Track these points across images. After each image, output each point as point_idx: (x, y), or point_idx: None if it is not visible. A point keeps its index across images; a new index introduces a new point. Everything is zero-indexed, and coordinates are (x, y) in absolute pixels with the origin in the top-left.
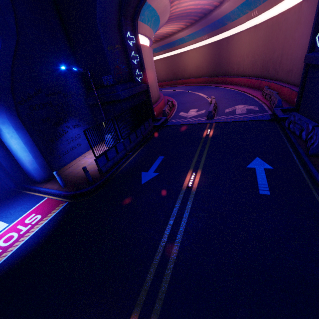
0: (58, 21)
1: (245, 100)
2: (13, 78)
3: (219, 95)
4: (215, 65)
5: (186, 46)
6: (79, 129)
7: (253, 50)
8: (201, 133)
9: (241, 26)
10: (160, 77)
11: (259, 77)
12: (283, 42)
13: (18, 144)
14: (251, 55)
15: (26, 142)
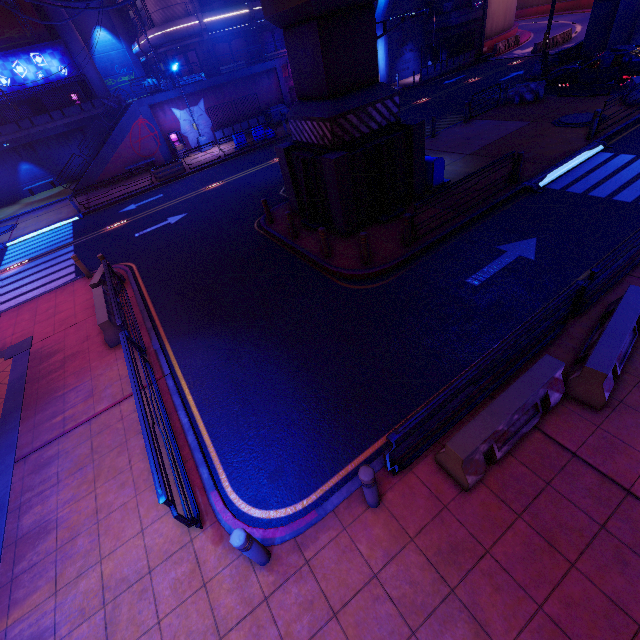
0: None
1: None
2: (392, 7)
3: None
4: None
5: None
6: (412, 54)
7: None
8: (509, 63)
9: None
10: None
11: None
12: None
13: (382, 55)
14: None
15: (385, 54)
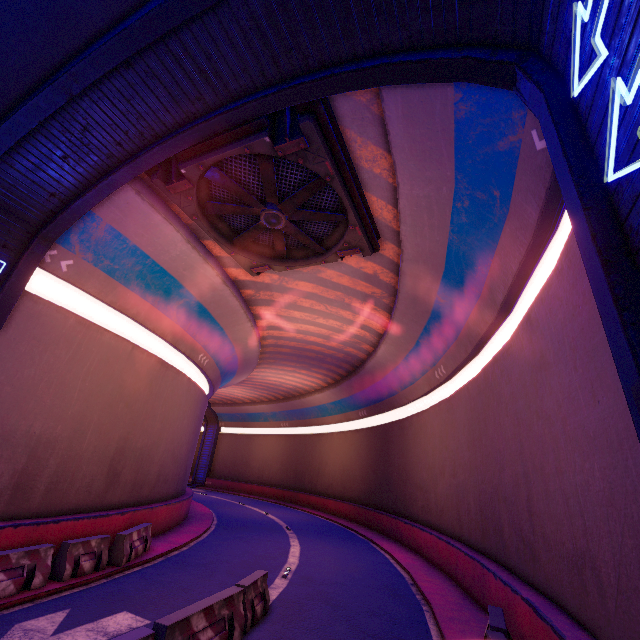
0: None
1: None
2: None
3: (331, 578)
4: (378, 477)
5: (330, 423)
6: None
7: (451, 454)
8: None
9: (424, 401)
10: (269, 473)
11: (480, 548)
12: (516, 432)
13: None
14: (449, 469)
15: None
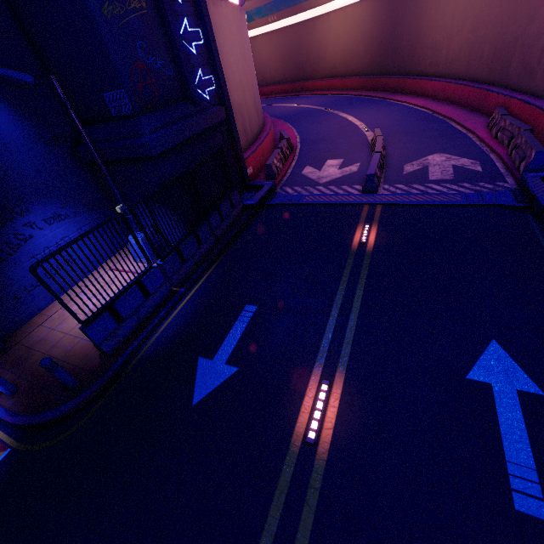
0: None
1: (449, 140)
2: None
3: (390, 124)
4: (384, 48)
5: (325, 3)
6: (65, 224)
7: (476, 12)
8: (349, 235)
9: None
10: (271, 74)
11: (483, 81)
12: None
13: None
14: (469, 27)
15: None
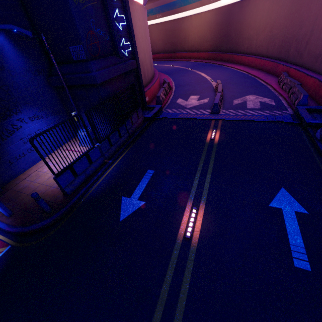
0: None
1: (257, 88)
2: None
3: (225, 78)
4: (221, 37)
5: (189, 9)
6: (40, 122)
7: (272, 21)
8: (204, 135)
9: None
10: (157, 47)
11: (275, 58)
12: (317, 13)
13: None
14: (268, 28)
15: None
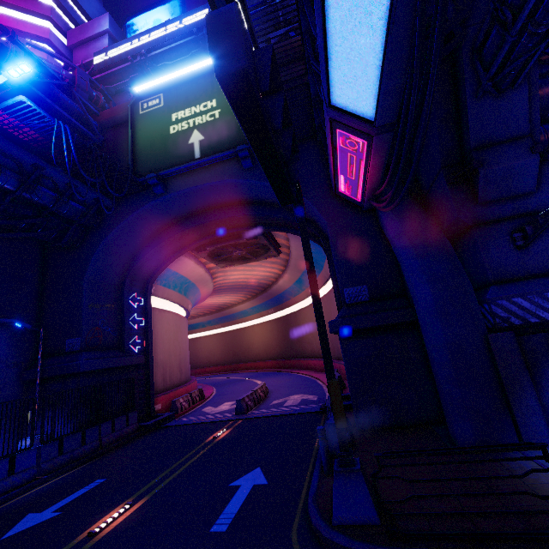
0: (36, 275)
1: (309, 388)
2: None
3: (282, 383)
4: (286, 343)
5: (250, 320)
6: None
7: None
8: (208, 435)
9: (305, 301)
10: (214, 358)
11: (334, 358)
12: None
13: None
14: None
15: None
